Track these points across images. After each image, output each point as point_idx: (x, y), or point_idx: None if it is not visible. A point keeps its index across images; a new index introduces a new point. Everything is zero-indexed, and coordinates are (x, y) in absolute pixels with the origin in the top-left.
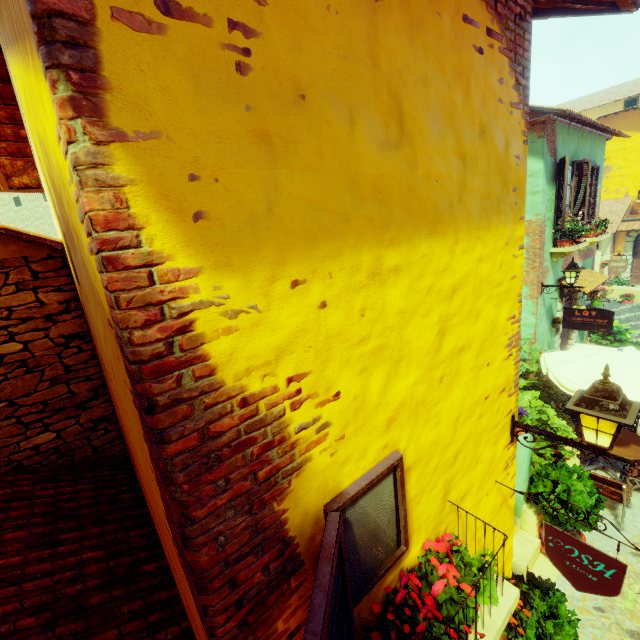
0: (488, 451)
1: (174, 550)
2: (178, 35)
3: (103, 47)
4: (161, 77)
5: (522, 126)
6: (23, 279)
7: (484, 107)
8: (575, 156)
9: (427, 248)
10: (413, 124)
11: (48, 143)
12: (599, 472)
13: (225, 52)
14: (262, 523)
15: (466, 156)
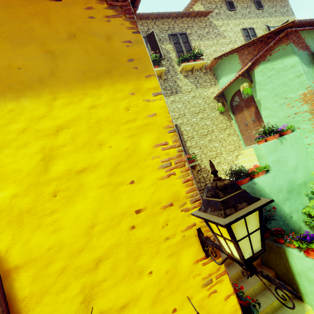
0: (161, 263)
1: None
2: None
3: None
4: None
5: (127, 25)
6: None
7: (71, 24)
8: None
9: (16, 106)
10: None
11: None
12: None
13: None
14: None
15: (55, 51)
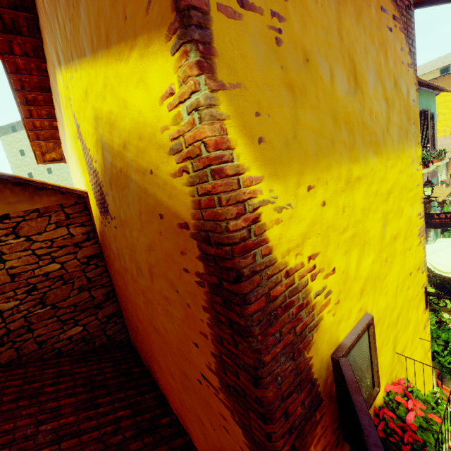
0: (414, 315)
1: (214, 398)
2: (248, 20)
3: (213, 28)
4: (240, 47)
5: (414, 79)
6: (60, 219)
7: (395, 67)
8: None
9: (373, 164)
10: (361, 78)
11: (125, 111)
12: None
13: (270, 31)
14: (299, 367)
15: (388, 100)
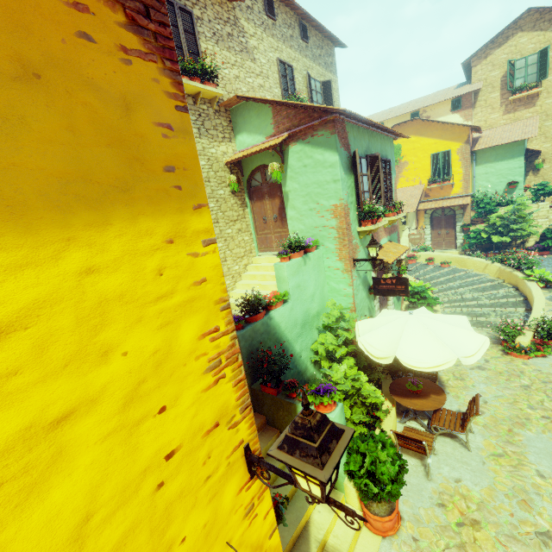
0: (198, 517)
1: None
2: None
3: None
4: None
5: (167, 86)
6: None
7: (25, 34)
8: (368, 151)
9: None
10: None
11: None
12: (412, 422)
13: None
14: None
15: None
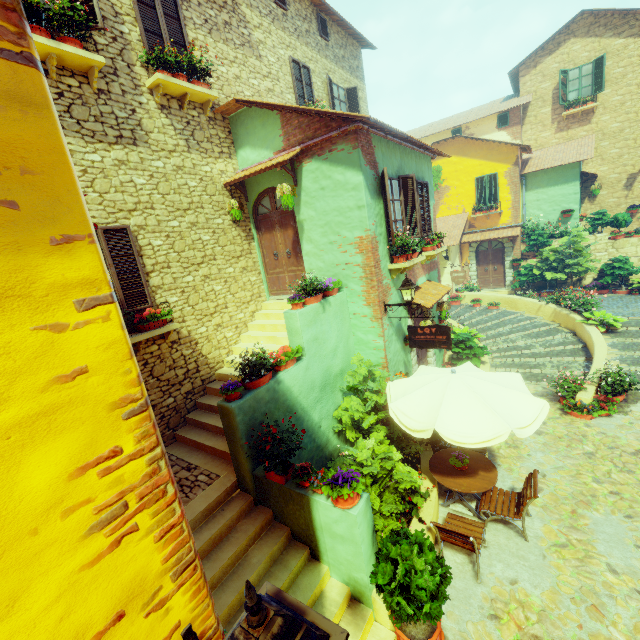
0: None
1: None
2: None
3: None
4: None
5: None
6: None
7: None
8: (401, 171)
9: None
10: None
11: None
12: (457, 505)
13: None
14: None
15: None
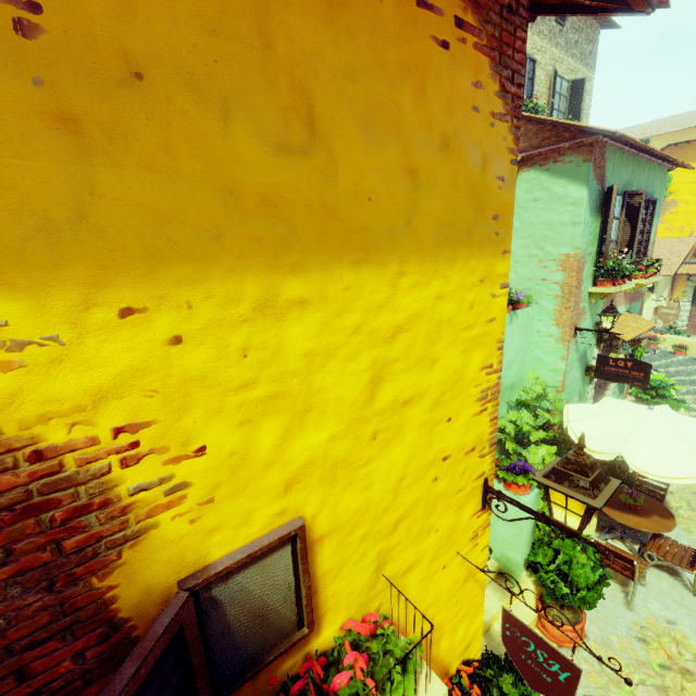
0: (447, 519)
1: None
2: None
3: None
4: None
5: (509, 142)
6: None
7: (449, 114)
8: (628, 186)
9: (353, 279)
10: (332, 126)
11: None
12: (616, 542)
13: None
14: (72, 602)
15: (419, 172)
